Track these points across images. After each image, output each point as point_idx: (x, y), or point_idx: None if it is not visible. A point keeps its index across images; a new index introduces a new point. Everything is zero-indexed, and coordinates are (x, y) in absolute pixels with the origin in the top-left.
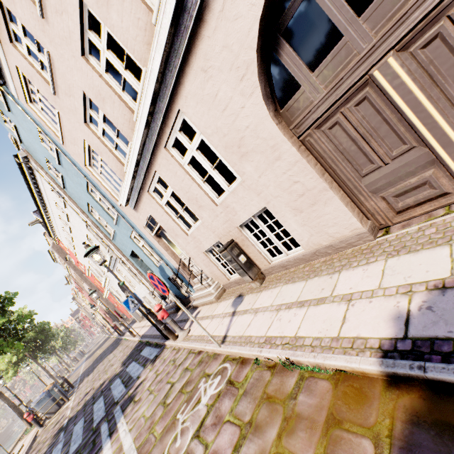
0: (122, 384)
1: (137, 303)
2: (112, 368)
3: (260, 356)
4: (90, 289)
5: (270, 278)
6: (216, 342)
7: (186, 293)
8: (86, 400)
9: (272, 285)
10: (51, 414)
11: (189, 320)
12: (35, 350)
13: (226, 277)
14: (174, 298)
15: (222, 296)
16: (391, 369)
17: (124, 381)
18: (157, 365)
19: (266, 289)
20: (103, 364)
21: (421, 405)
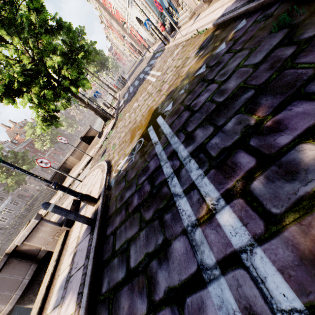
0: (148, 67)
1: (150, 25)
2: (142, 67)
3: (193, 35)
4: (122, 22)
5: (213, 1)
6: (182, 35)
7: (176, 20)
8: (135, 78)
9: (211, 5)
10: (122, 88)
11: (175, 35)
12: (101, 67)
13: (195, 3)
14: (165, 13)
15: (192, 17)
16: (213, 24)
17: (149, 66)
18: (162, 56)
19: (208, 8)
20: (138, 69)
21: (214, 30)
